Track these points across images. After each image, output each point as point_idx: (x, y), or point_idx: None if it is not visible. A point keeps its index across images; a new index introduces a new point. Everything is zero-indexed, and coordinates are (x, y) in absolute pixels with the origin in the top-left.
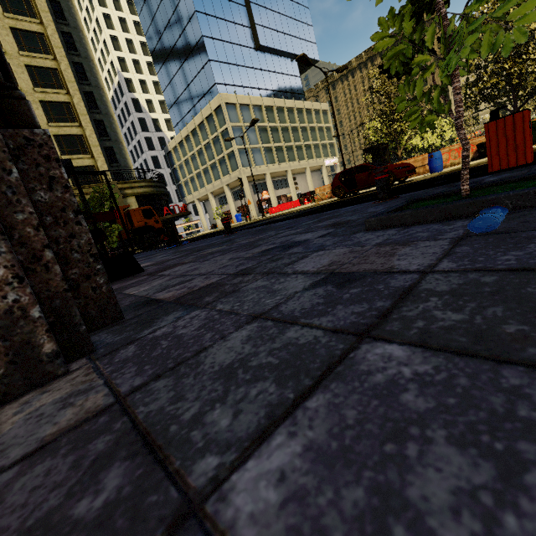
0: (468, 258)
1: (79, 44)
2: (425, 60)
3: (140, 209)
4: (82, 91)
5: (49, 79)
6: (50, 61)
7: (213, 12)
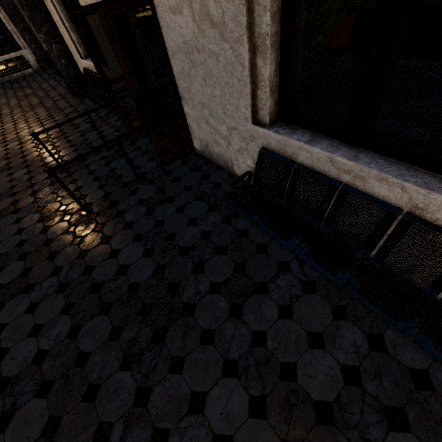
0: None
1: None
2: None
3: None
4: None
5: None
6: None
7: None
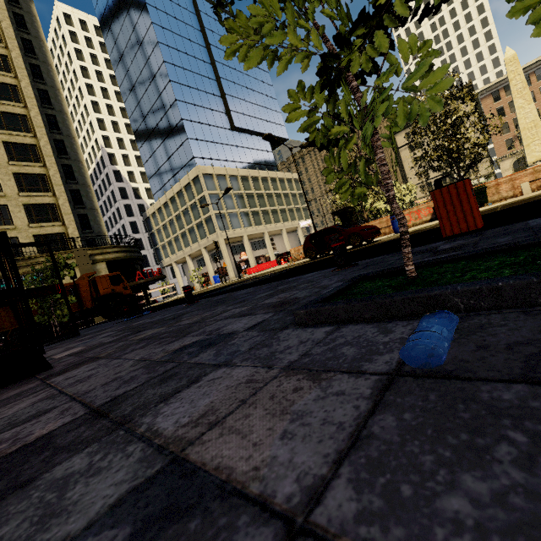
0: (384, 475)
1: (62, 125)
2: (343, 131)
3: (107, 276)
4: (60, 164)
5: (27, 153)
6: (30, 138)
7: (192, 101)
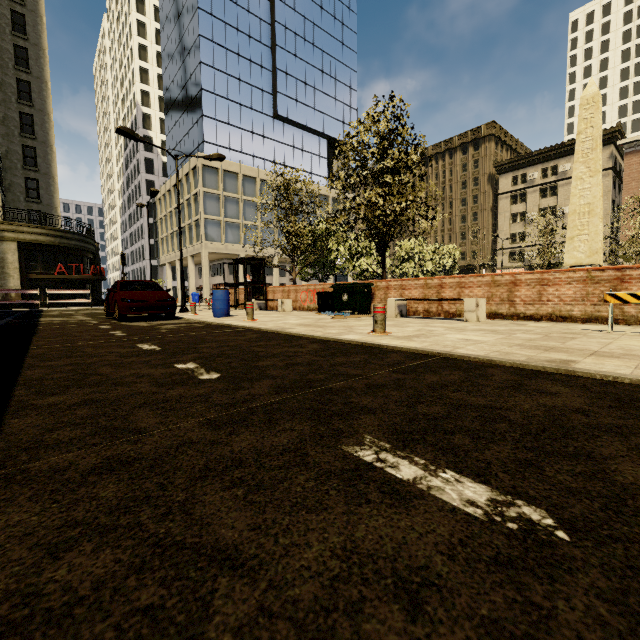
0: None
1: (34, 62)
2: None
3: None
4: (18, 111)
5: None
6: None
7: (224, 68)
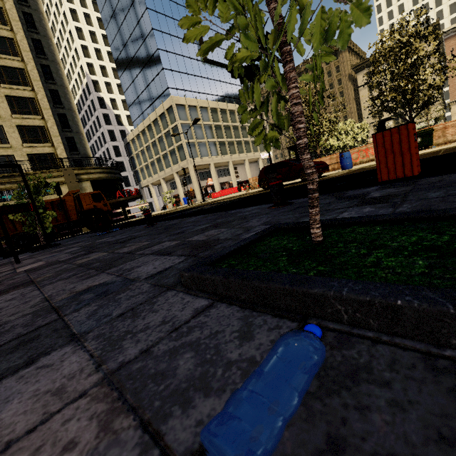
0: None
1: (47, 50)
2: (251, 56)
3: (89, 194)
4: (48, 89)
5: (16, 77)
6: (18, 62)
7: (167, 31)
